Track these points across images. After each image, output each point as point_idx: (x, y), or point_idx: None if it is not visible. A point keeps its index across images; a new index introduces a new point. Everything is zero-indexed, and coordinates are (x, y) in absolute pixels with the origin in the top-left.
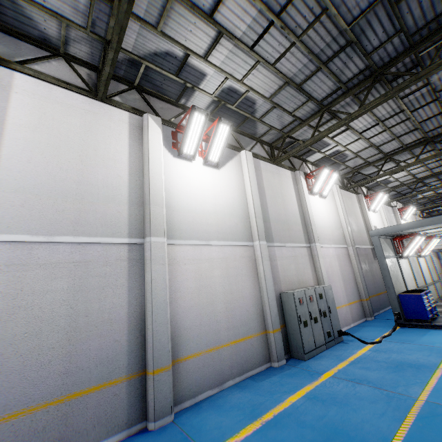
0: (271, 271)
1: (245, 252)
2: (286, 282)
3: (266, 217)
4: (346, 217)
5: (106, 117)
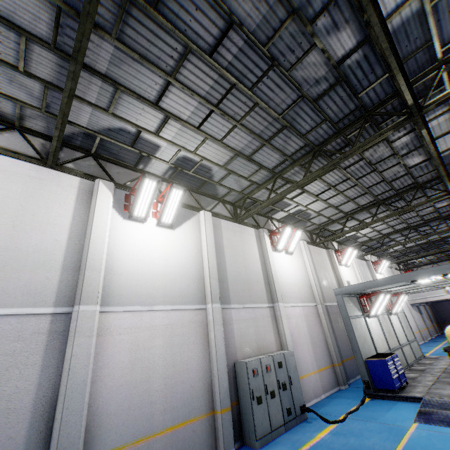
0: (223, 337)
1: (196, 316)
2: (243, 349)
3: (224, 277)
4: (314, 274)
5: (53, 183)
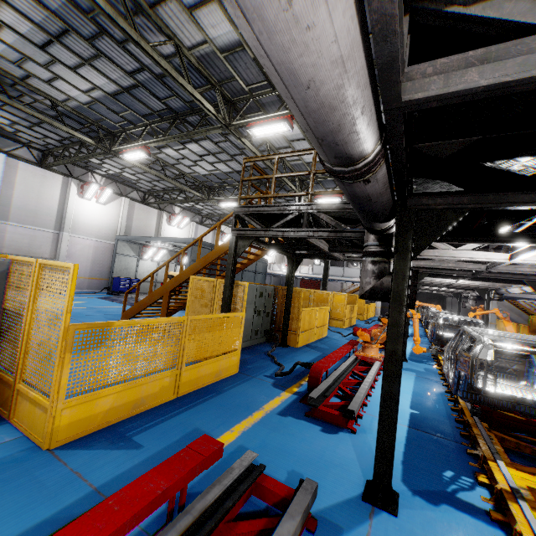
0: None
1: None
2: (13, 249)
3: (9, 204)
4: (124, 224)
5: None
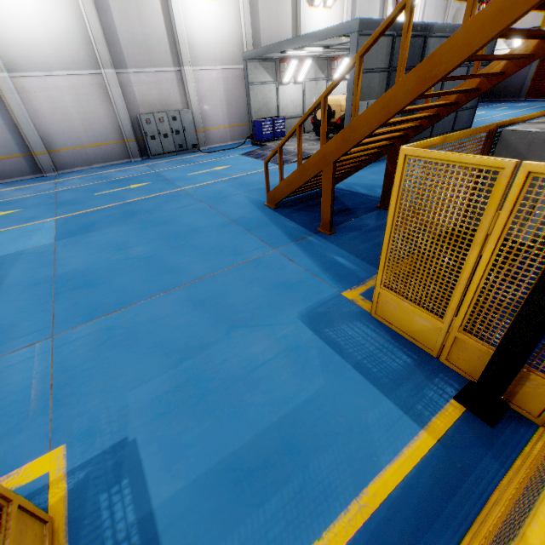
0: (121, 97)
1: (93, 80)
2: (146, 106)
3: (116, 41)
4: (249, 28)
5: None
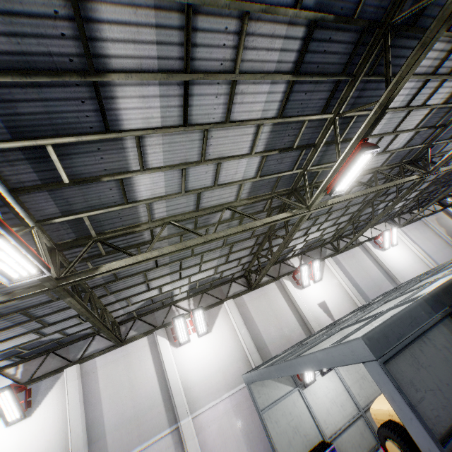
0: None
1: None
2: None
3: (100, 432)
4: (247, 338)
5: None
